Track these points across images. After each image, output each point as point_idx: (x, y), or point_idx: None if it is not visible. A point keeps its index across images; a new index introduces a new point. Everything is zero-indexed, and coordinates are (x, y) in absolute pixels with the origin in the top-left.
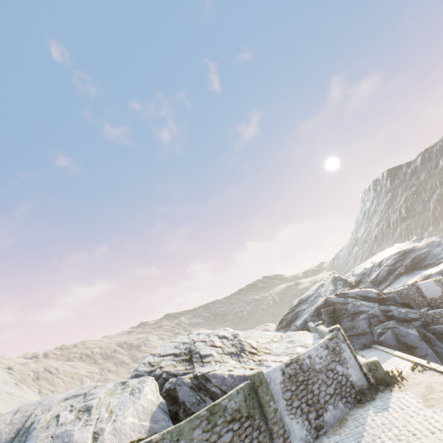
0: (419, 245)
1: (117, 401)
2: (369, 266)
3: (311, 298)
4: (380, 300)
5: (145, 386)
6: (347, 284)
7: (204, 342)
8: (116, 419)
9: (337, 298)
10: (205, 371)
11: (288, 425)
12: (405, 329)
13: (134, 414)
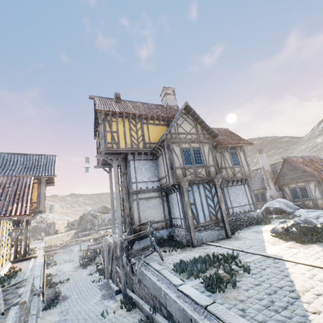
0: None
1: None
2: None
3: (92, 210)
4: (95, 217)
5: None
6: (106, 208)
7: None
8: None
9: (86, 213)
10: None
11: None
12: (88, 226)
13: None
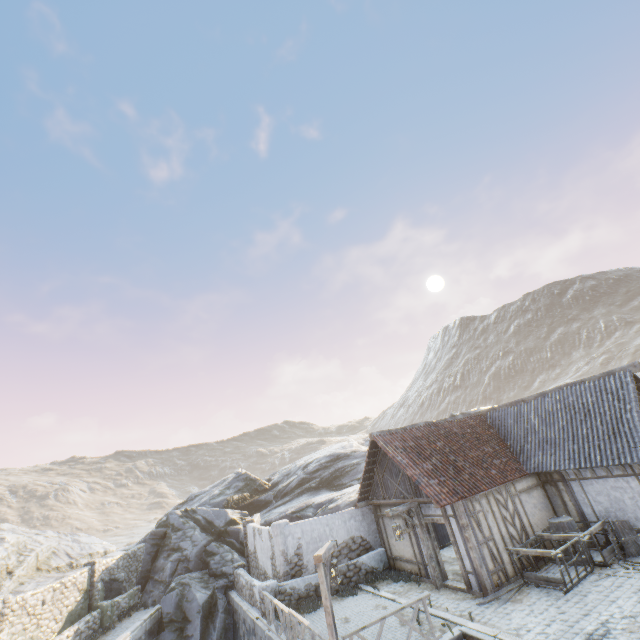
0: (360, 450)
1: None
2: (299, 465)
3: (197, 499)
4: (222, 532)
5: None
6: (251, 486)
7: None
8: None
9: (178, 518)
10: None
11: None
12: (197, 589)
13: None
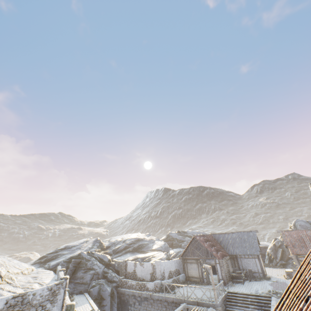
0: (146, 238)
1: None
2: (119, 240)
3: (74, 248)
4: (108, 264)
5: None
6: (101, 246)
7: None
8: None
9: (87, 255)
10: None
11: None
12: (107, 286)
13: None
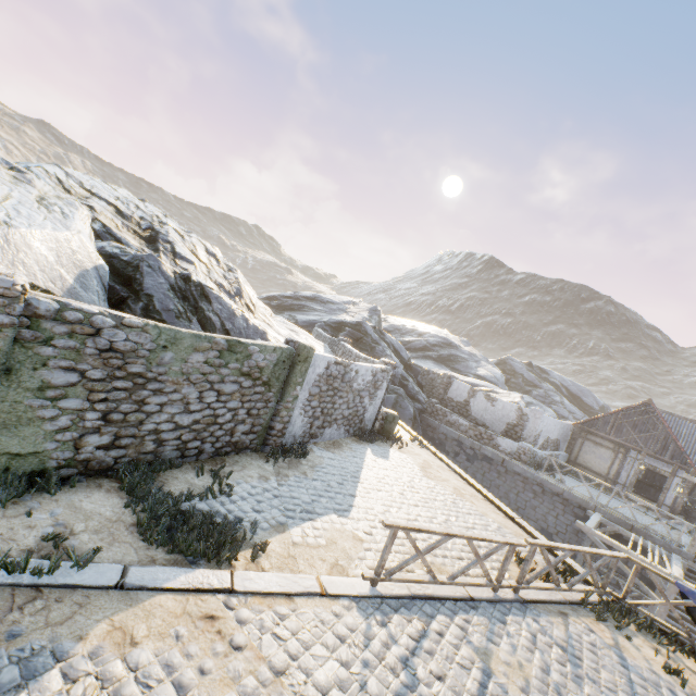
0: (464, 348)
1: (5, 191)
2: (410, 328)
3: (333, 307)
4: (407, 365)
5: (78, 217)
6: (379, 325)
7: (181, 237)
8: (12, 224)
9: (373, 332)
10: (204, 282)
11: (294, 417)
12: (408, 403)
13: (51, 246)
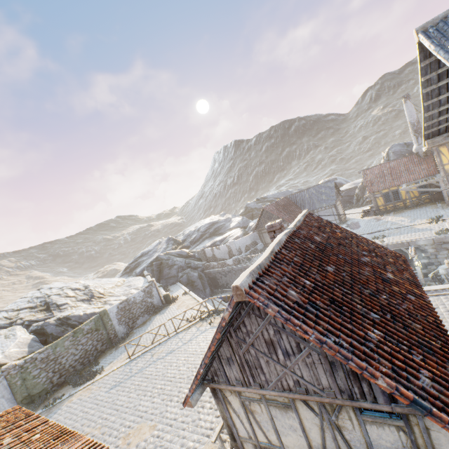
0: (222, 219)
1: None
2: (193, 230)
3: (151, 252)
4: (188, 256)
5: (18, 332)
6: (176, 242)
7: (59, 295)
8: (4, 351)
9: (164, 256)
10: (66, 314)
11: (118, 329)
12: (193, 273)
13: (16, 347)
